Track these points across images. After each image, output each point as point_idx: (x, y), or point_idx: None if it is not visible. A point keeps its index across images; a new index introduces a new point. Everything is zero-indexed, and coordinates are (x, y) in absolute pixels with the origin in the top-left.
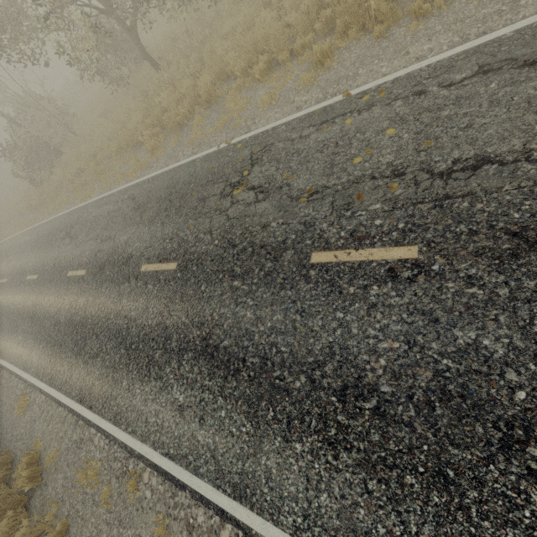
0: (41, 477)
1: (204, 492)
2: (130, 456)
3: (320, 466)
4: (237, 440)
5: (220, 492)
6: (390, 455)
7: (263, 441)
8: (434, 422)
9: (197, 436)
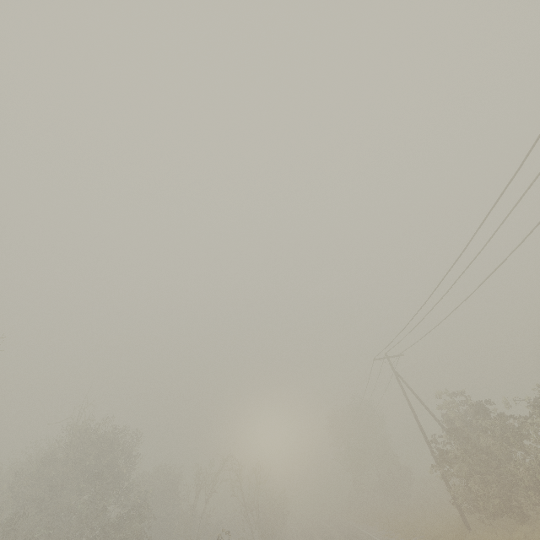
0: None
1: None
2: None
3: None
4: None
5: None
6: None
7: None
8: None
9: None
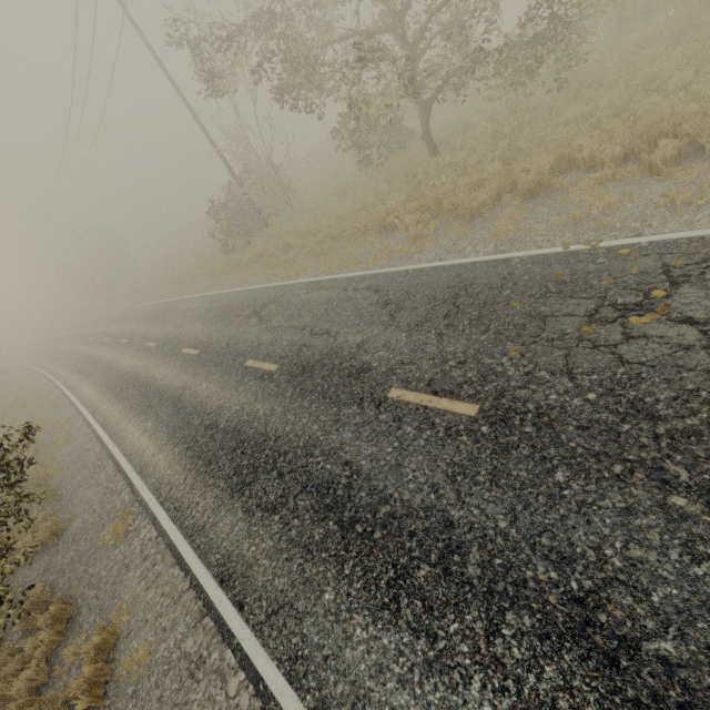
0: (105, 690)
1: None
2: None
3: None
4: None
5: None
6: None
7: None
8: None
9: None
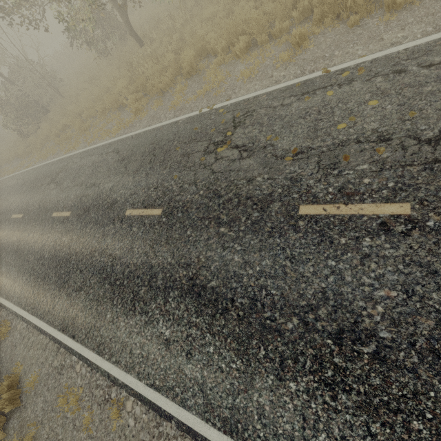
0: (20, 400)
1: (192, 424)
2: (113, 384)
3: (317, 406)
4: (227, 375)
5: (209, 426)
6: (393, 399)
7: (254, 378)
8: (440, 369)
9: (184, 370)
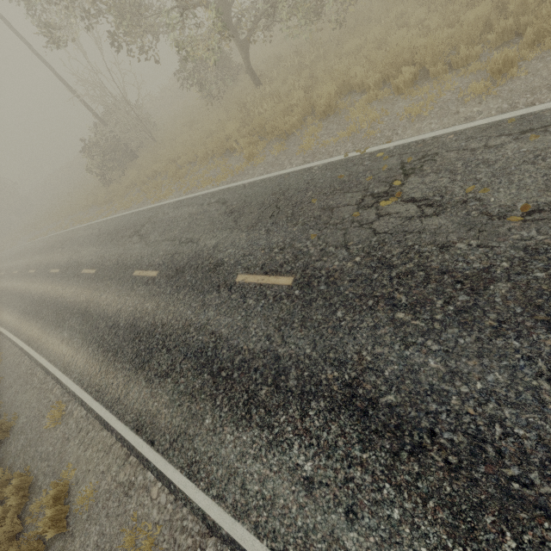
0: (67, 522)
1: None
2: (209, 532)
3: None
4: None
5: None
6: None
7: None
8: None
9: (343, 539)
